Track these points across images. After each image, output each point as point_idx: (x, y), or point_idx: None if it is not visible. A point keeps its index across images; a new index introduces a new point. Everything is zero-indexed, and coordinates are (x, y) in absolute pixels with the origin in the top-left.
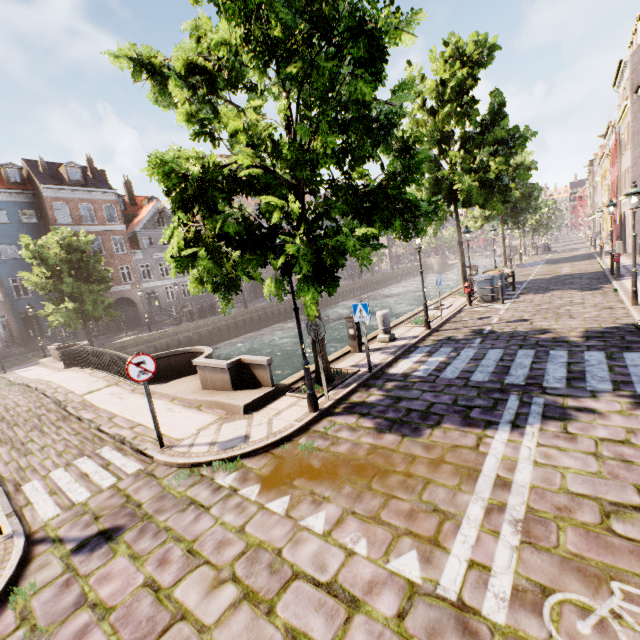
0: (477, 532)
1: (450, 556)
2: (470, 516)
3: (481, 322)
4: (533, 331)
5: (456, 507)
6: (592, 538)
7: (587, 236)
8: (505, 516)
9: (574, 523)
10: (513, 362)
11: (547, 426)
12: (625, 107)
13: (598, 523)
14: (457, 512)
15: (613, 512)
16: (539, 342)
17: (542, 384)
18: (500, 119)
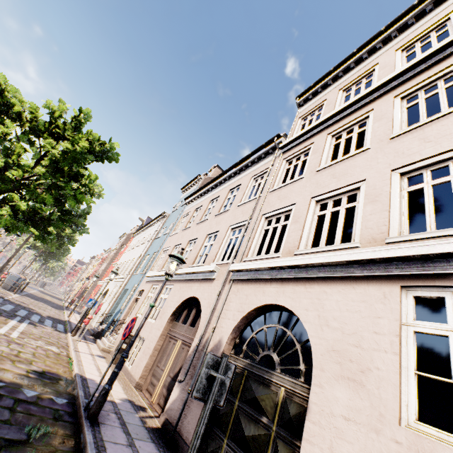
0: (8, 329)
1: (1, 330)
2: (6, 327)
3: (3, 294)
4: (29, 307)
5: (1, 325)
6: (37, 337)
7: (66, 291)
8: (16, 330)
9: (34, 335)
10: (20, 311)
11: (30, 325)
12: (117, 248)
13: (39, 337)
14: (1, 326)
15: (43, 337)
16: (31, 311)
17: (30, 318)
18: (84, 218)
